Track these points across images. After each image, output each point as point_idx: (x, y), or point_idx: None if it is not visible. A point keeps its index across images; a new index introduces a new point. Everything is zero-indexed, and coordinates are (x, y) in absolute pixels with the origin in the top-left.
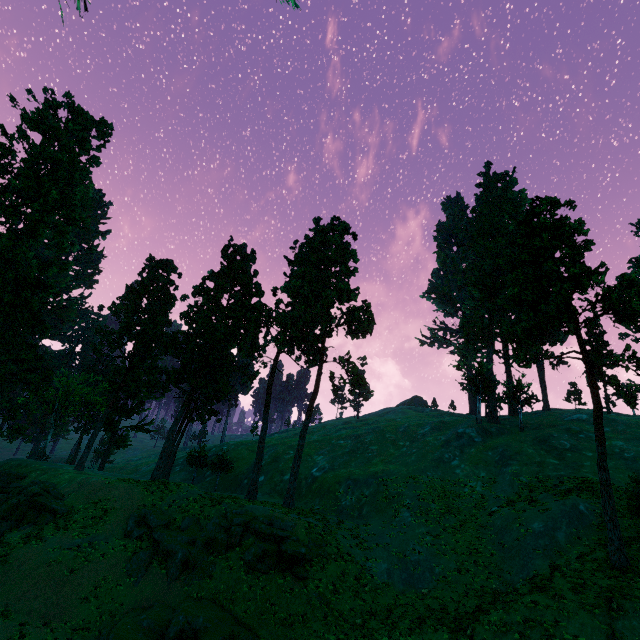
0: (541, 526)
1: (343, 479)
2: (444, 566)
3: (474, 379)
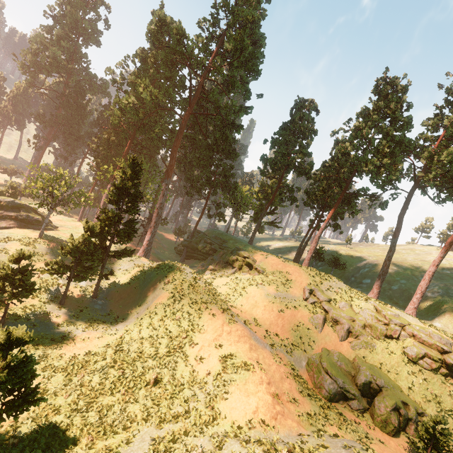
0: None
1: None
2: None
3: None
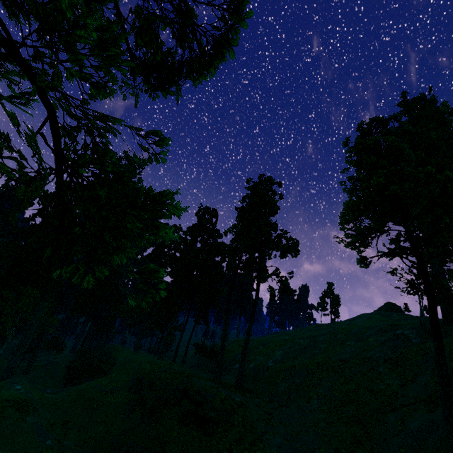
0: (416, 426)
1: (284, 369)
2: (324, 450)
3: (412, 283)
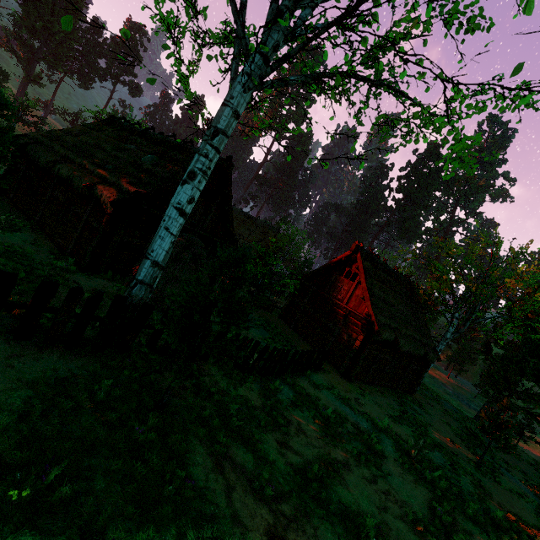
0: None
1: None
2: None
3: None
